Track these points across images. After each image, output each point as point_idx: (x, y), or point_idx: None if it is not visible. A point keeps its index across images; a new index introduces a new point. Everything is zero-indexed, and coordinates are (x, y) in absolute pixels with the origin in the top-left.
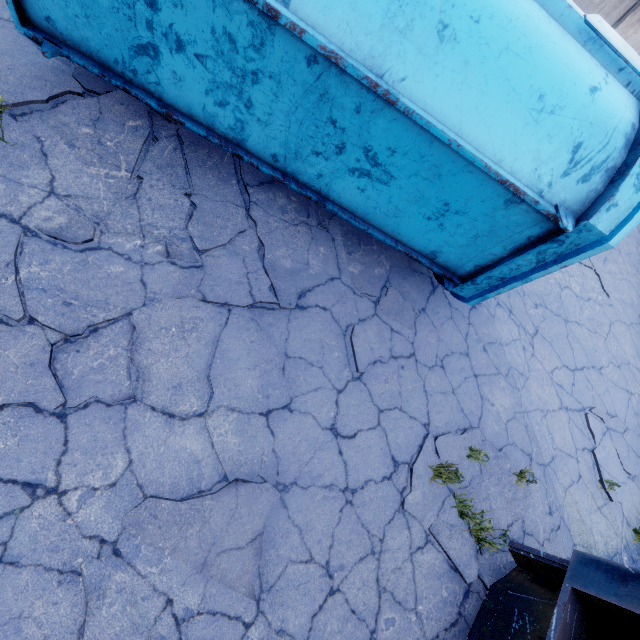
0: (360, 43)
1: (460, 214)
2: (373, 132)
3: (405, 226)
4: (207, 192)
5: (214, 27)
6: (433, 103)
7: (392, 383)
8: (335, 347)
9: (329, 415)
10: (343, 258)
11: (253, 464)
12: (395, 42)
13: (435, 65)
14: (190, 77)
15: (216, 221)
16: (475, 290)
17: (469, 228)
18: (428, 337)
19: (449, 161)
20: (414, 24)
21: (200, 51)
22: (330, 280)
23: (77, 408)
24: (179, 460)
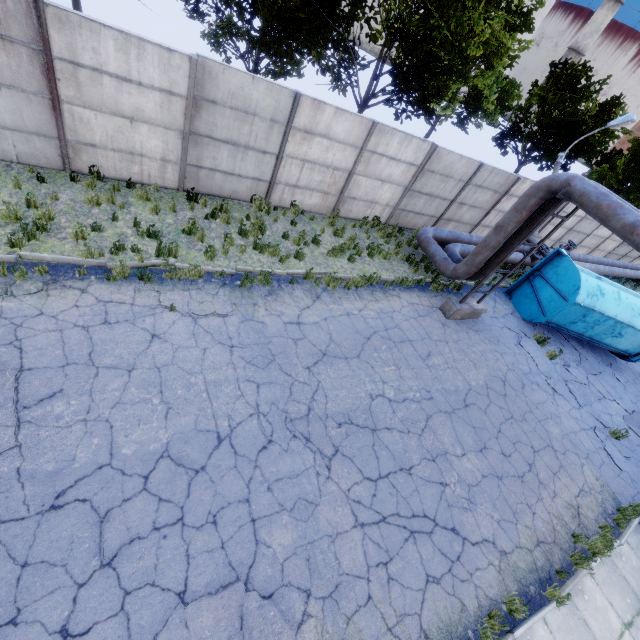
0: (627, 319)
1: (638, 341)
2: (623, 330)
3: (620, 345)
4: (566, 346)
5: (596, 319)
6: (639, 325)
7: (631, 389)
8: (615, 381)
9: (629, 398)
10: (595, 356)
11: (629, 409)
12: (632, 318)
13: (639, 320)
14: (580, 325)
15: (574, 353)
16: (637, 358)
17: (639, 344)
18: (626, 375)
19: (639, 333)
20: (635, 315)
21: (588, 322)
22: (599, 363)
23: (600, 400)
24: (619, 409)
